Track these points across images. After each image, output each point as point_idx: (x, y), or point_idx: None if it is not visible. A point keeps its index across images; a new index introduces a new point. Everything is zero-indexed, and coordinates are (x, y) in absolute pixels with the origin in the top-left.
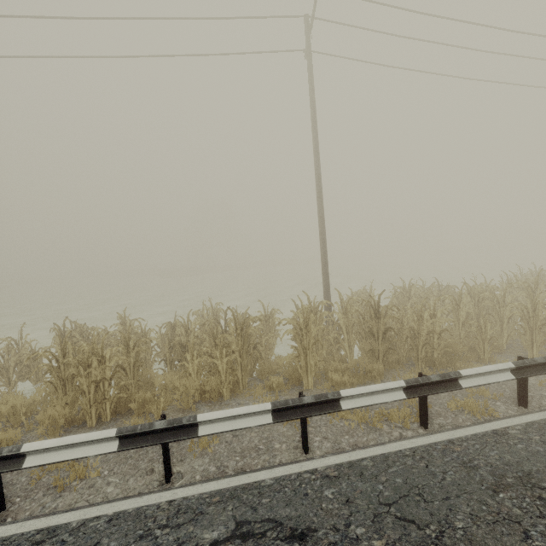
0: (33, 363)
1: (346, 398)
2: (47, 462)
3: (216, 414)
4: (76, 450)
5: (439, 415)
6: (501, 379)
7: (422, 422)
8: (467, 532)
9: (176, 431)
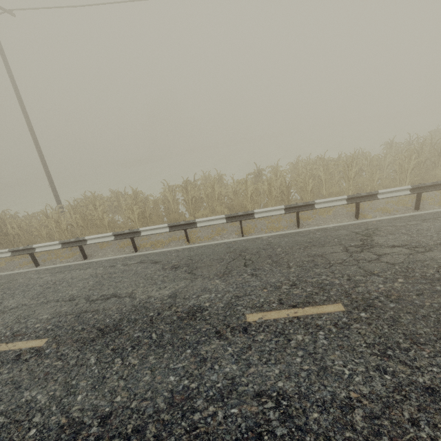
0: None
1: None
2: None
3: None
4: None
5: None
6: None
7: None
8: None
9: None
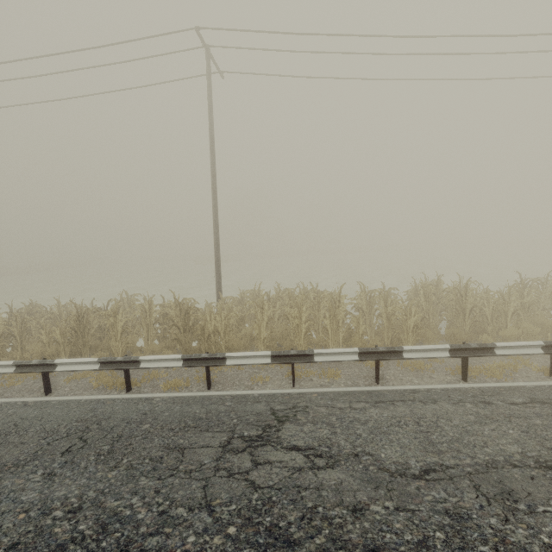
0: None
1: (62, 364)
2: None
3: None
4: None
5: (155, 386)
6: (171, 365)
7: (129, 388)
8: (27, 433)
9: None
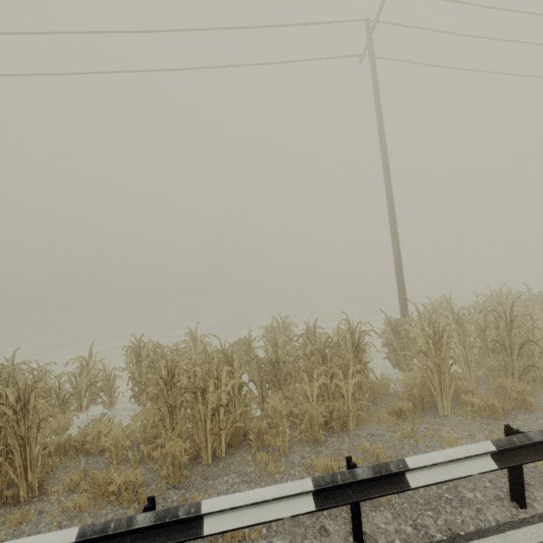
0: (107, 384)
1: None
2: (232, 527)
3: (428, 457)
4: (263, 509)
5: None
6: None
7: None
8: None
9: (379, 481)
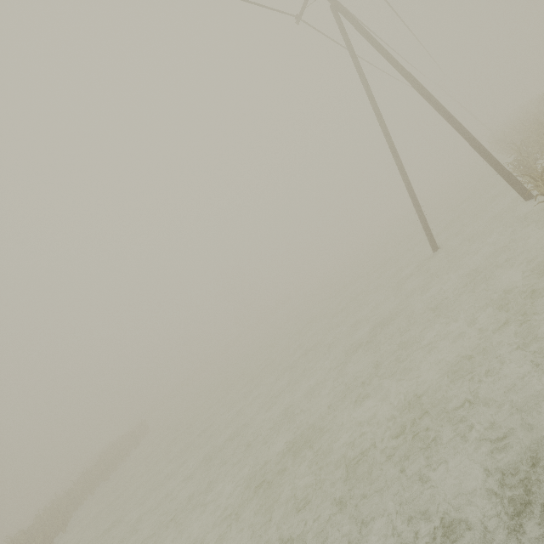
0: None
1: None
2: None
3: None
4: None
5: None
6: None
7: None
8: None
9: None
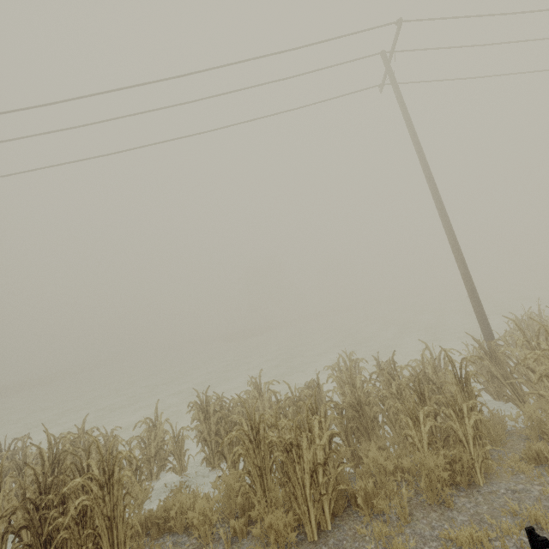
0: (176, 447)
1: None
2: None
3: None
4: None
5: None
6: None
7: None
8: None
9: None
